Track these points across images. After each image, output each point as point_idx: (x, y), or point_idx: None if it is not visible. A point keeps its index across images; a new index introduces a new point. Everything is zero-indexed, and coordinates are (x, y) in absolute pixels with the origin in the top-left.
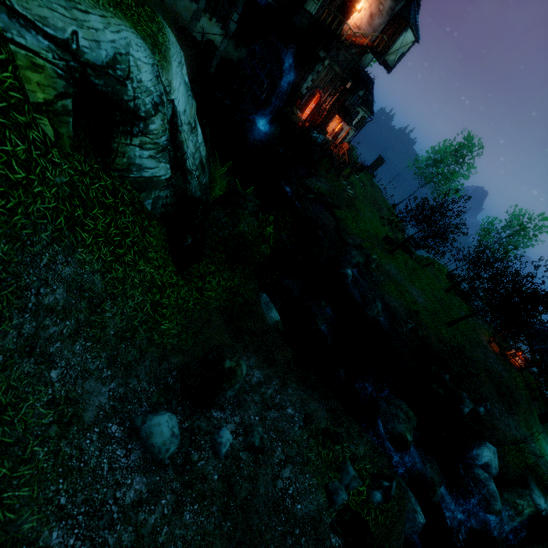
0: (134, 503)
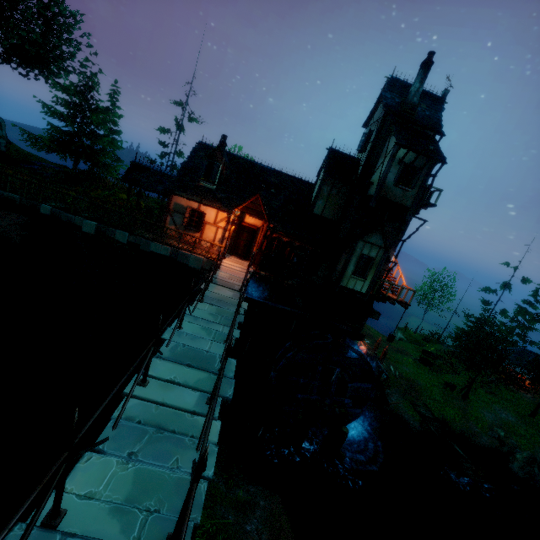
0: None
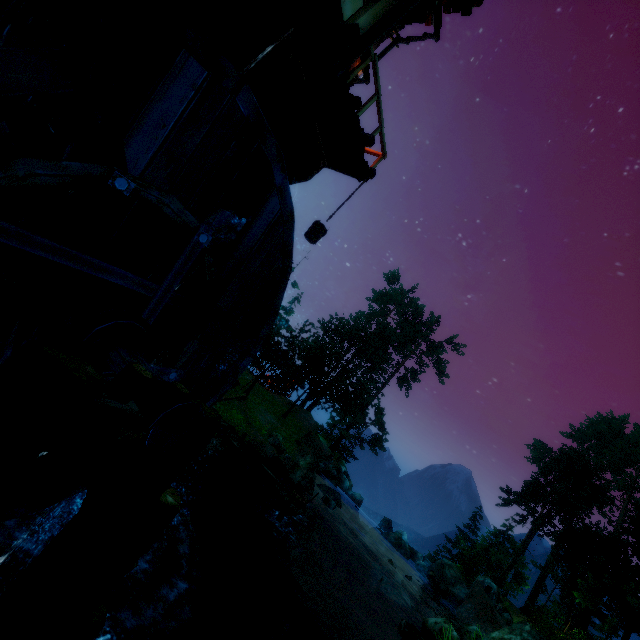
0: None
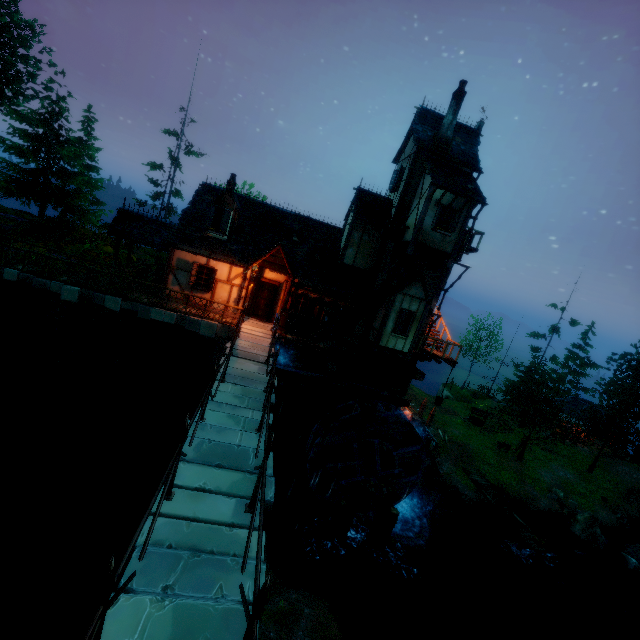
0: None
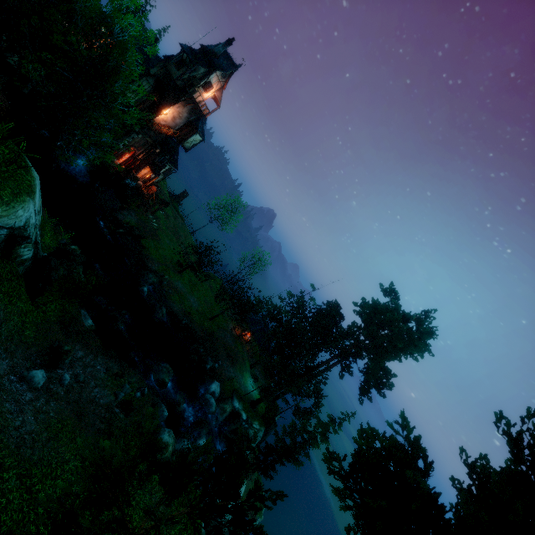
0: (30, 400)
